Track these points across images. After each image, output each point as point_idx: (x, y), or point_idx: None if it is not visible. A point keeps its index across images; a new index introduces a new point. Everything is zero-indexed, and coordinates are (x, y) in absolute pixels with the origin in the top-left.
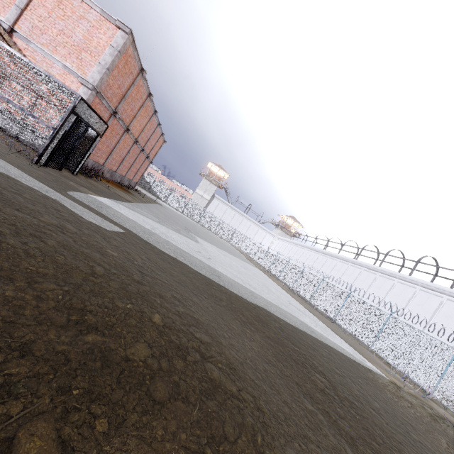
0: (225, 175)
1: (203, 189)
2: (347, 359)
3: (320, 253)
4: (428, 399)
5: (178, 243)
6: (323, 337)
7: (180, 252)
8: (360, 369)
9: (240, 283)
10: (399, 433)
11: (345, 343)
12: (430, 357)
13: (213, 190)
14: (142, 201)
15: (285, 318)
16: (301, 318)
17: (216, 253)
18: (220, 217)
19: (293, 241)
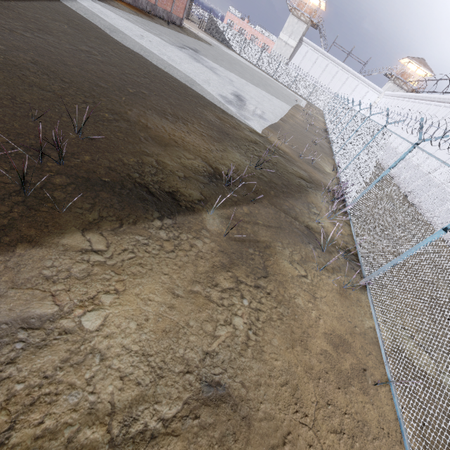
0: (321, 3)
1: (288, 32)
2: (202, 98)
3: (418, 101)
4: (337, 180)
5: (110, 20)
6: (203, 91)
7: (91, 14)
8: (205, 103)
9: (148, 49)
10: (123, 80)
11: (258, 119)
12: (362, 144)
13: (300, 31)
14: (157, 23)
15: (160, 66)
16: (210, 88)
17: (191, 57)
18: (308, 71)
19: (397, 93)
